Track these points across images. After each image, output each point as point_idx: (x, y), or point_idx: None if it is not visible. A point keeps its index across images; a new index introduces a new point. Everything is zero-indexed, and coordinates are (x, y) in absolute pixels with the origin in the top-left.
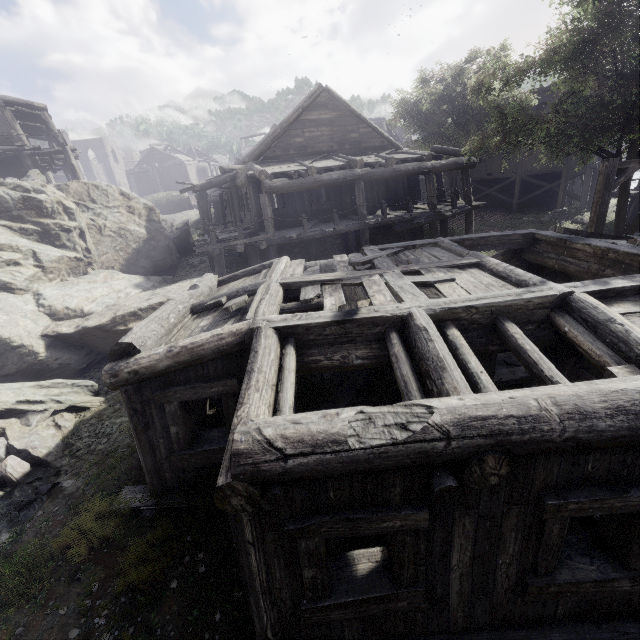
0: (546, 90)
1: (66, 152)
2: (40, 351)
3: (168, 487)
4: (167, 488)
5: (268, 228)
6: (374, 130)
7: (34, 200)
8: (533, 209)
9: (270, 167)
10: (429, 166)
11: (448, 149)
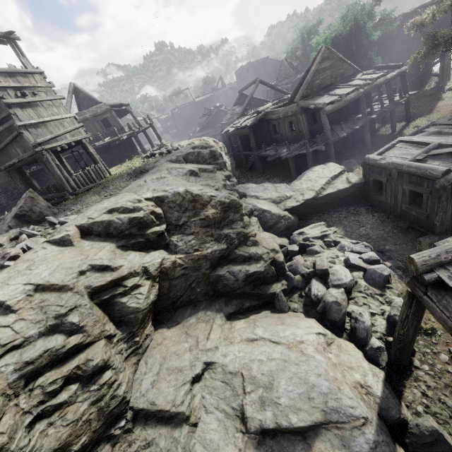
0: (410, 14)
1: (154, 127)
2: (291, 216)
3: (446, 229)
4: (446, 230)
5: (329, 134)
6: (349, 65)
7: (213, 152)
8: (410, 90)
9: (316, 101)
10: (389, 78)
11: (388, 65)
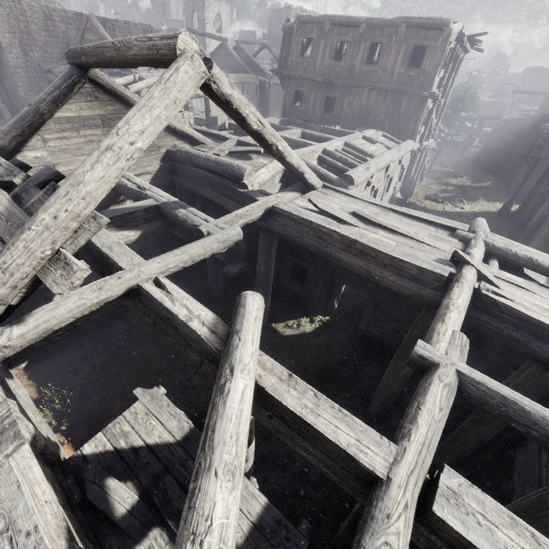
0: None
1: None
2: None
3: None
4: None
5: None
6: None
7: None
8: None
9: (522, 106)
10: None
11: None
